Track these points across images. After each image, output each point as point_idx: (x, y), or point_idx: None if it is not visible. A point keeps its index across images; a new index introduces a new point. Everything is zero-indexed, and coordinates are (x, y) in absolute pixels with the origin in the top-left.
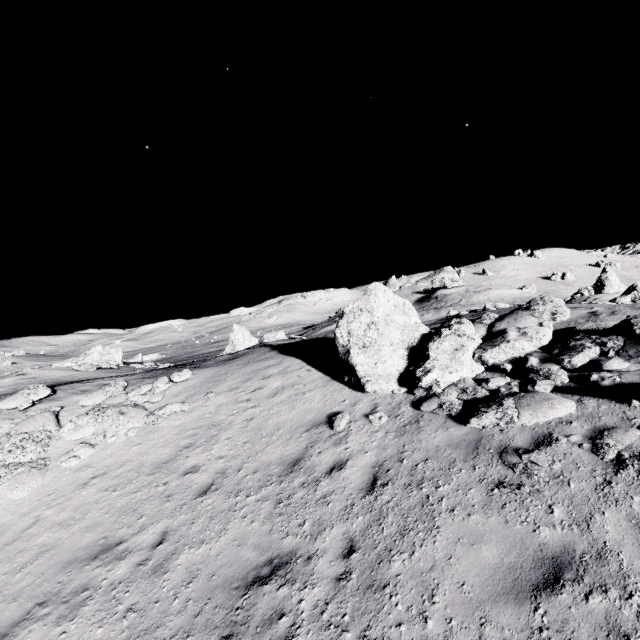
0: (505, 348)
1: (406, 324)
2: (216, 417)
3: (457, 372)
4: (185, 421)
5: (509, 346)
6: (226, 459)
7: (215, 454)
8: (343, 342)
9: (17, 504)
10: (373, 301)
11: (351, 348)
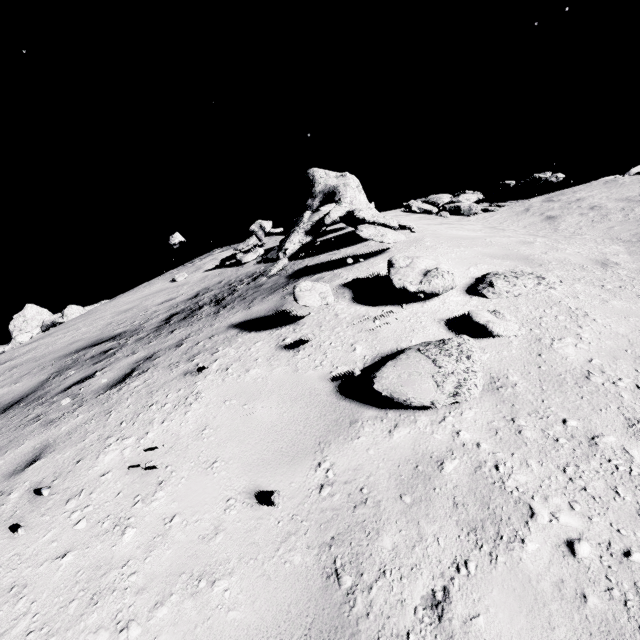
0: None
1: (42, 319)
2: None
3: None
4: None
5: None
6: None
7: None
8: (13, 330)
9: None
10: (26, 312)
11: (14, 332)
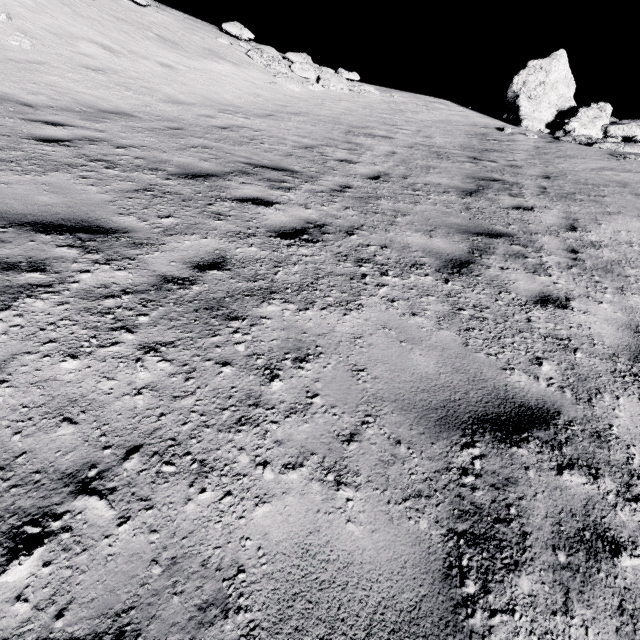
0: (625, 127)
1: (563, 95)
2: (407, 105)
3: (589, 130)
4: (383, 99)
5: (629, 127)
6: (433, 122)
7: (423, 118)
8: (515, 89)
9: (297, 93)
10: (554, 65)
11: (521, 94)
